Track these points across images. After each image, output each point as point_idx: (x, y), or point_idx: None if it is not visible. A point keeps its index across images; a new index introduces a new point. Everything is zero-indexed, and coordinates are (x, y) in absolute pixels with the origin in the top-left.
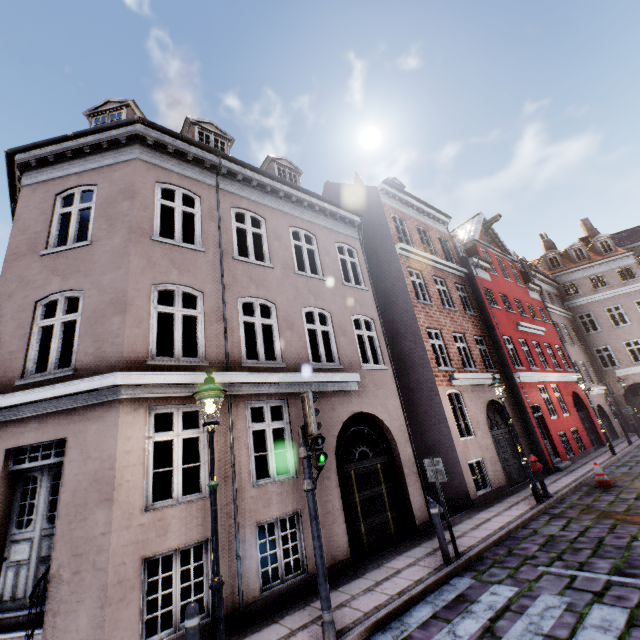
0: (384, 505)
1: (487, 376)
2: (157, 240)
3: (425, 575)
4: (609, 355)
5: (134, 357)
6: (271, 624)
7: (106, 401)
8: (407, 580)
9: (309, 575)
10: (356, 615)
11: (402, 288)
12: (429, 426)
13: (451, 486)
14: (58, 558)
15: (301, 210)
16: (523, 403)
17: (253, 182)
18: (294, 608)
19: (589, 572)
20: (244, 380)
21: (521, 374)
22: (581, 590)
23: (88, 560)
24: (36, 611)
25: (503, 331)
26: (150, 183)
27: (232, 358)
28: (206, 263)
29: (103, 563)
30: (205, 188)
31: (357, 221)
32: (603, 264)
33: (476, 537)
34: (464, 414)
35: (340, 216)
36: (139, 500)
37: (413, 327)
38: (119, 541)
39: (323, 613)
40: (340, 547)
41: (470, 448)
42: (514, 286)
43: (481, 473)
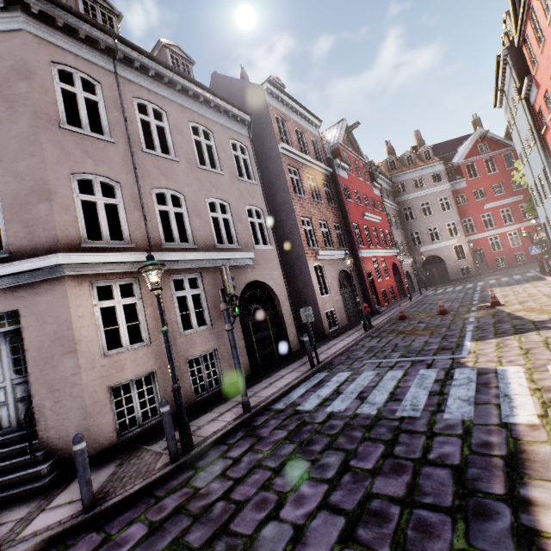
0: (271, 342)
1: (341, 253)
2: (66, 128)
3: (300, 375)
4: (418, 237)
5: (68, 241)
6: (206, 413)
7: (51, 278)
8: (289, 379)
9: (225, 386)
10: (261, 399)
11: (283, 183)
12: (300, 289)
13: (314, 328)
14: (37, 395)
15: (198, 105)
16: (362, 271)
17: (151, 71)
18: (219, 404)
19: (389, 359)
20: (167, 258)
21: (363, 251)
22: (384, 367)
23: (65, 393)
24: (30, 429)
25: (354, 220)
26: (45, 62)
27: (153, 241)
28: (118, 154)
29: (79, 393)
30: (104, 73)
31: (247, 120)
32: (424, 169)
33: (329, 353)
34: (324, 280)
35: (233, 114)
36: (98, 350)
37: (291, 216)
38: (88, 378)
39: (243, 398)
40: (244, 368)
41: (327, 302)
42: (364, 184)
43: (333, 318)
